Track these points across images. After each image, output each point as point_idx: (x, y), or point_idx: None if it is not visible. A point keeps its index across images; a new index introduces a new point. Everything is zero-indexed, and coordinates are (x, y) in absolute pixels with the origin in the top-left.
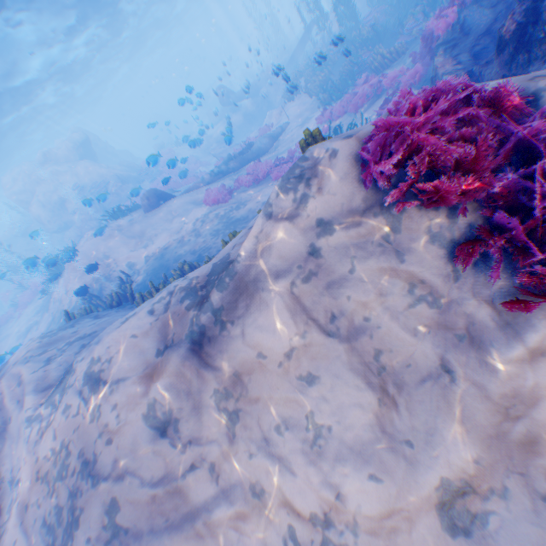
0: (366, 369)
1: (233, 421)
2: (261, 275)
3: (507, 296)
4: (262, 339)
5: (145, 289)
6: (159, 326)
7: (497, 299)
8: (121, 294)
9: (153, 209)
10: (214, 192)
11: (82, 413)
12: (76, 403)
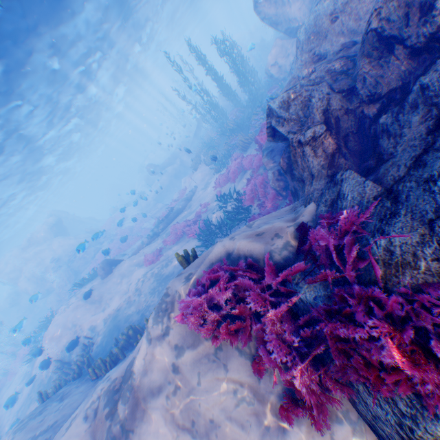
0: None
1: None
2: (148, 388)
3: (287, 391)
4: None
5: (103, 351)
6: (90, 431)
7: (283, 394)
8: (83, 363)
9: (108, 274)
10: (149, 254)
11: None
12: None
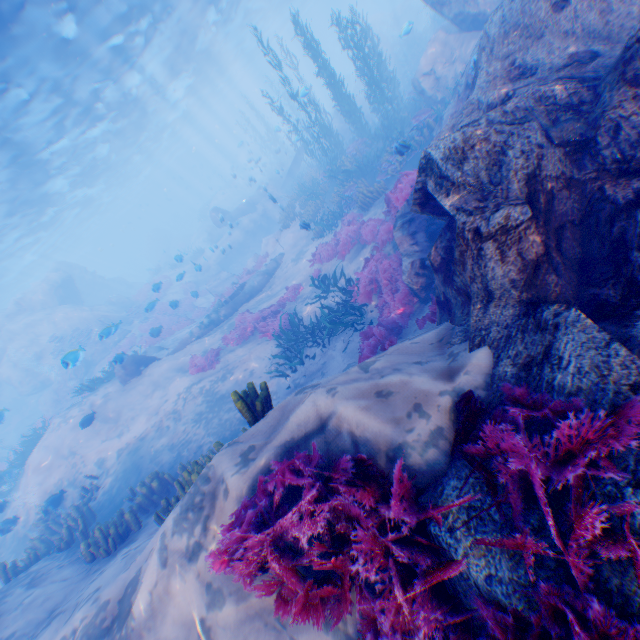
0: None
1: None
2: None
3: None
4: None
5: (111, 504)
6: None
7: None
8: (78, 521)
9: (133, 377)
10: (198, 357)
11: None
12: None
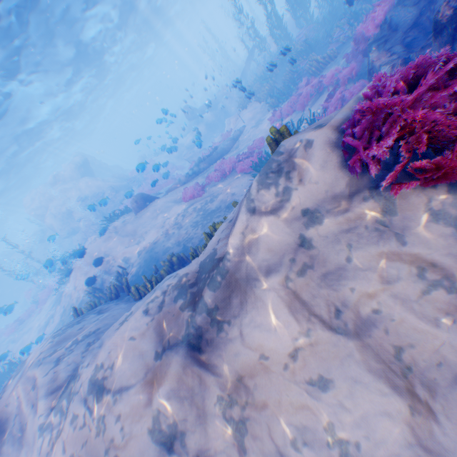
0: (387, 370)
1: (242, 433)
2: (252, 271)
3: None
4: (262, 339)
5: (139, 280)
6: (155, 327)
7: None
8: (120, 287)
9: (141, 210)
10: (190, 190)
11: (88, 424)
12: (82, 412)
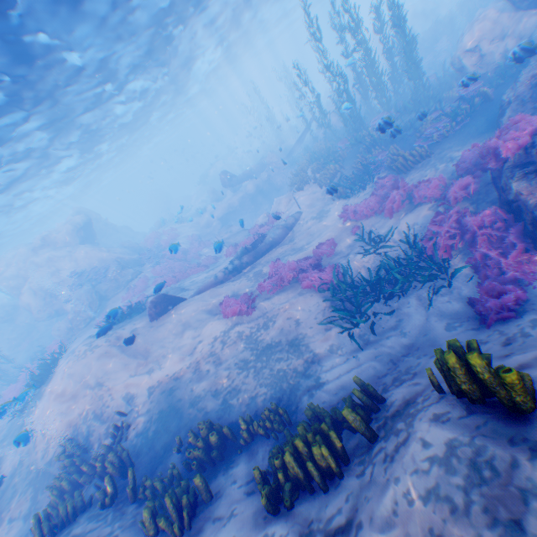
0: None
1: None
2: None
3: None
4: None
5: (149, 451)
6: None
7: None
8: (117, 470)
9: (159, 314)
10: (233, 300)
11: None
12: None
